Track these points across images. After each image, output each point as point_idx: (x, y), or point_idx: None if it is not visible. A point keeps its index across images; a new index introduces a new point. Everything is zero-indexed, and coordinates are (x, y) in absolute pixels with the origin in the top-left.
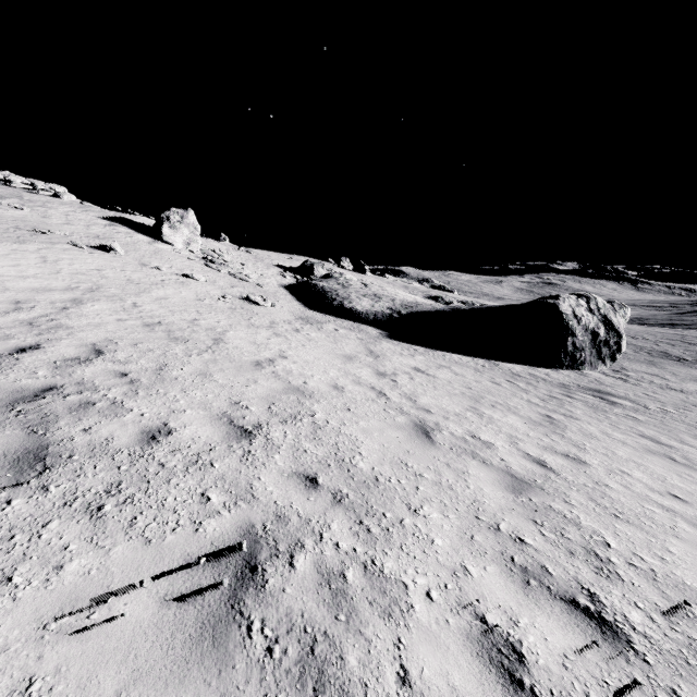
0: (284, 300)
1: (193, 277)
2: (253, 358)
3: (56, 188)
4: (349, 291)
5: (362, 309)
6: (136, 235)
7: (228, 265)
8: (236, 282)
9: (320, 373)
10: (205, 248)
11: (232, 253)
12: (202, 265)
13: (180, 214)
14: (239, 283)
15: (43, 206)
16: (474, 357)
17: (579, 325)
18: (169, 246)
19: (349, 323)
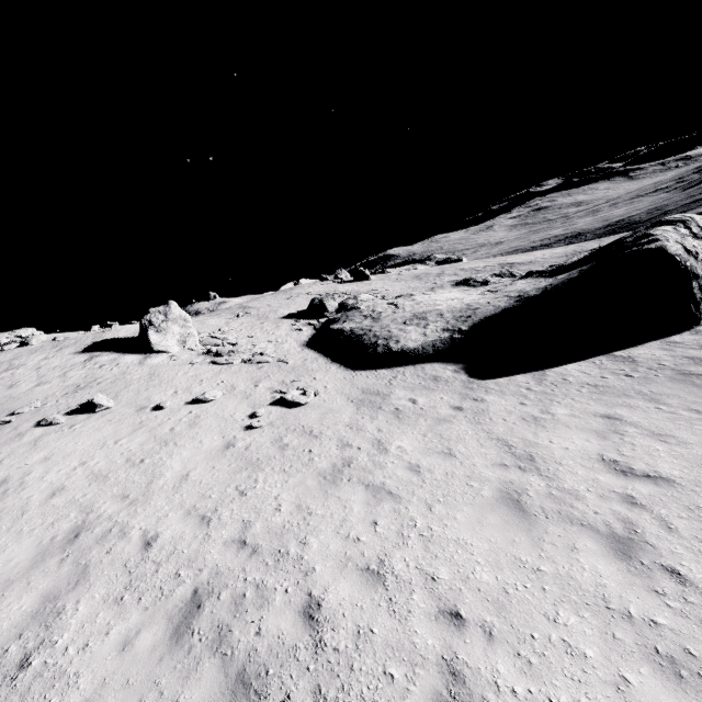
0: (320, 370)
1: (206, 398)
2: (422, 699)
3: (22, 334)
4: (384, 324)
5: (415, 346)
6: (123, 359)
7: (237, 350)
8: (256, 372)
9: (570, 666)
10: (203, 338)
11: (233, 326)
12: (208, 365)
13: (161, 311)
14: (260, 372)
15: (9, 368)
16: (590, 358)
17: (698, 261)
18: (164, 356)
19: (411, 373)
